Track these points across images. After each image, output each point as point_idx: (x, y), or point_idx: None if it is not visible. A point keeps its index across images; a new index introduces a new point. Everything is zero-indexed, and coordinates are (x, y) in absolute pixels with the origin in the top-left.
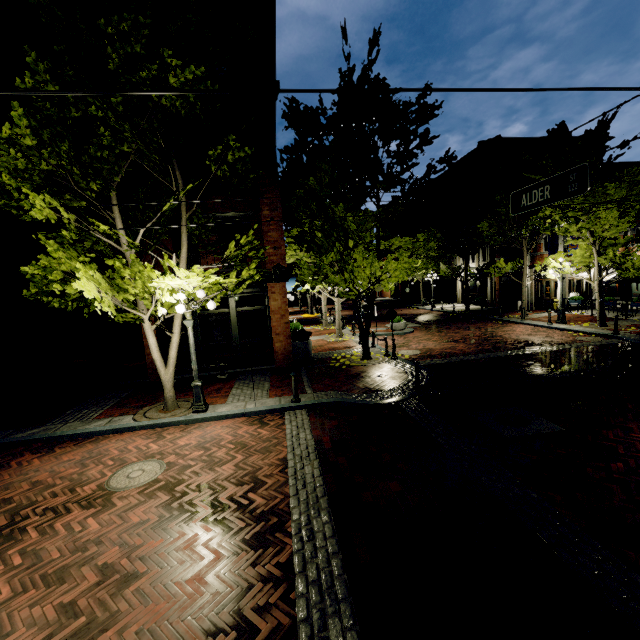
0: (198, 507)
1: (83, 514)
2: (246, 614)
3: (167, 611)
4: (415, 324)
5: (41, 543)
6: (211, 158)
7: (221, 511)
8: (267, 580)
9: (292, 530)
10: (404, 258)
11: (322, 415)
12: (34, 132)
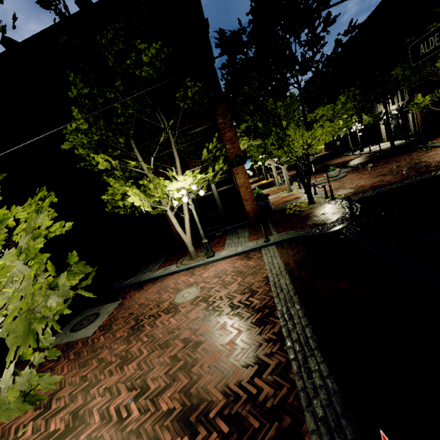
0: (223, 308)
1: (167, 316)
2: (261, 357)
3: (220, 357)
4: (347, 169)
5: (153, 331)
6: (178, 99)
7: (236, 309)
8: (269, 341)
9: (278, 315)
10: (327, 124)
11: (286, 247)
12: (85, 120)
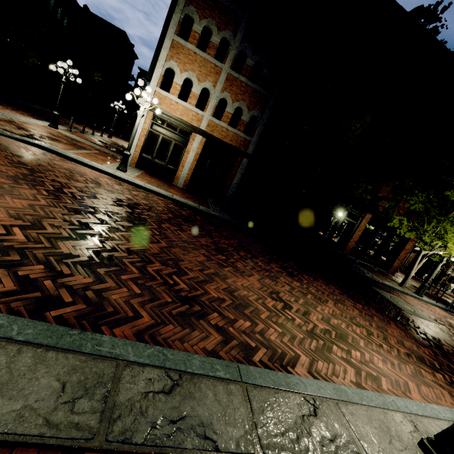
0: None
1: None
2: None
3: None
4: None
5: None
6: None
7: None
8: None
9: None
10: None
11: None
12: None
